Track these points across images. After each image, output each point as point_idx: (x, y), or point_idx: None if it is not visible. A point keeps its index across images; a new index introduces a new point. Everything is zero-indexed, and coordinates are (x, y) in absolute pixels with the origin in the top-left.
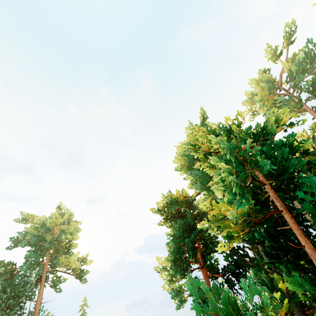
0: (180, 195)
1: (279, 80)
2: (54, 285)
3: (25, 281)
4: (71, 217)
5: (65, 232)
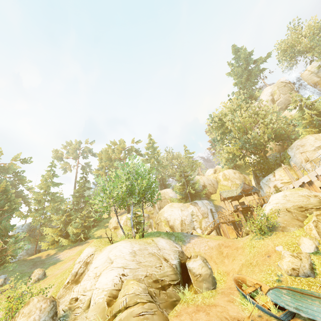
0: None
1: None
2: None
3: None
4: None
5: None
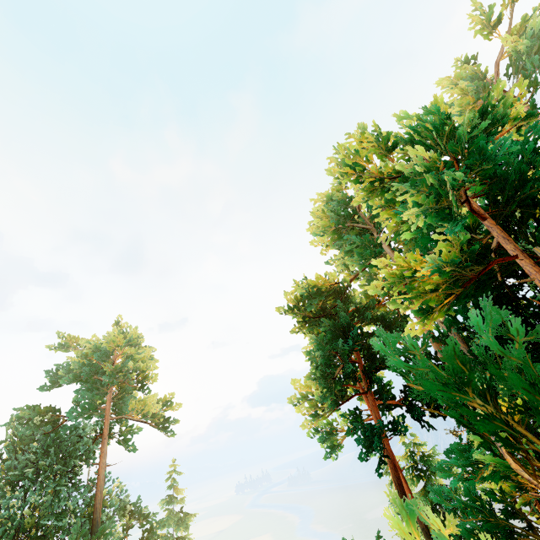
0: (324, 282)
1: (493, 76)
2: (123, 439)
3: (78, 436)
4: (140, 340)
5: (134, 359)
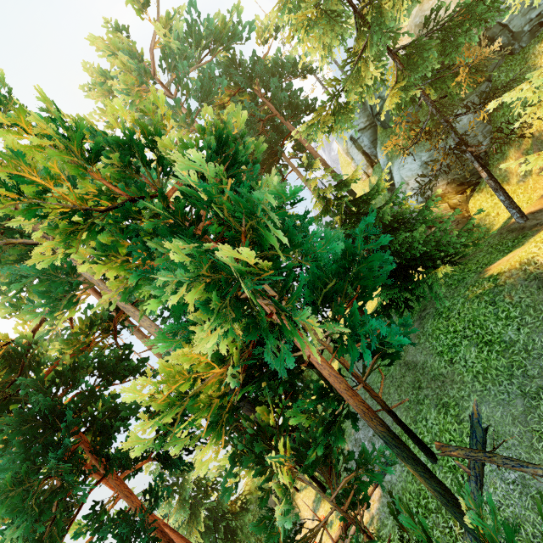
0: None
1: (147, 61)
2: None
3: None
4: None
5: None
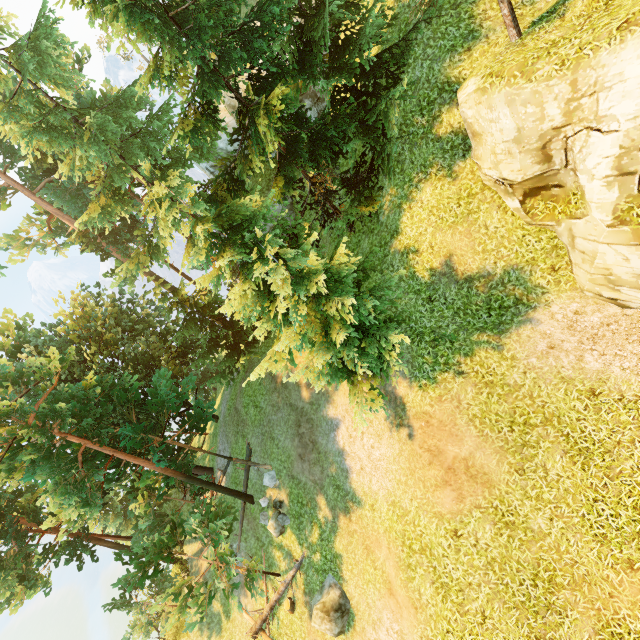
0: None
1: None
2: None
3: None
4: None
5: None
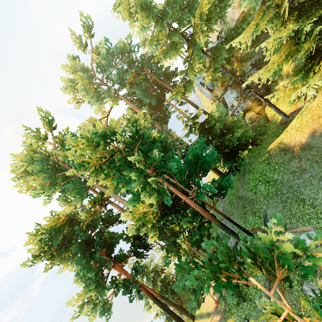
0: (56, 220)
1: (90, 68)
2: None
3: None
4: None
5: None
